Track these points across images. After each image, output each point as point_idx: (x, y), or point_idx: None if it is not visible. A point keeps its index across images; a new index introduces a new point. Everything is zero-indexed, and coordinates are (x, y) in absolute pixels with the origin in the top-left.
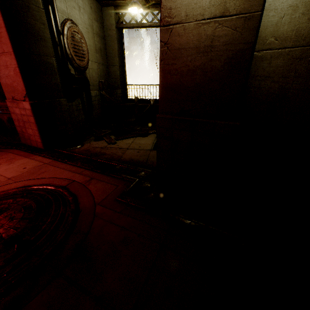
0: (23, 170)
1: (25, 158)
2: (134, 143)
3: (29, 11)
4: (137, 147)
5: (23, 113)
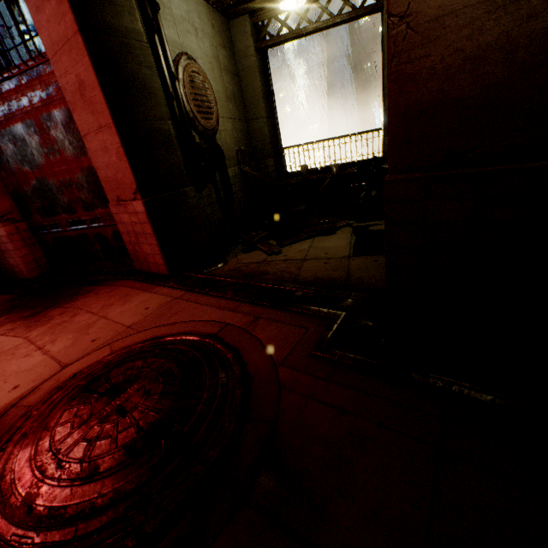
0: (145, 312)
1: (145, 292)
2: (314, 248)
3: (128, 51)
4: (322, 254)
5: (134, 220)
